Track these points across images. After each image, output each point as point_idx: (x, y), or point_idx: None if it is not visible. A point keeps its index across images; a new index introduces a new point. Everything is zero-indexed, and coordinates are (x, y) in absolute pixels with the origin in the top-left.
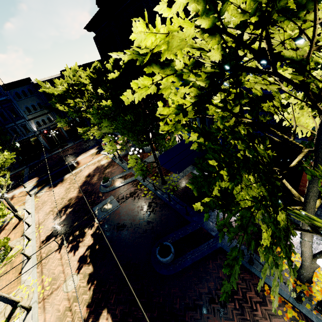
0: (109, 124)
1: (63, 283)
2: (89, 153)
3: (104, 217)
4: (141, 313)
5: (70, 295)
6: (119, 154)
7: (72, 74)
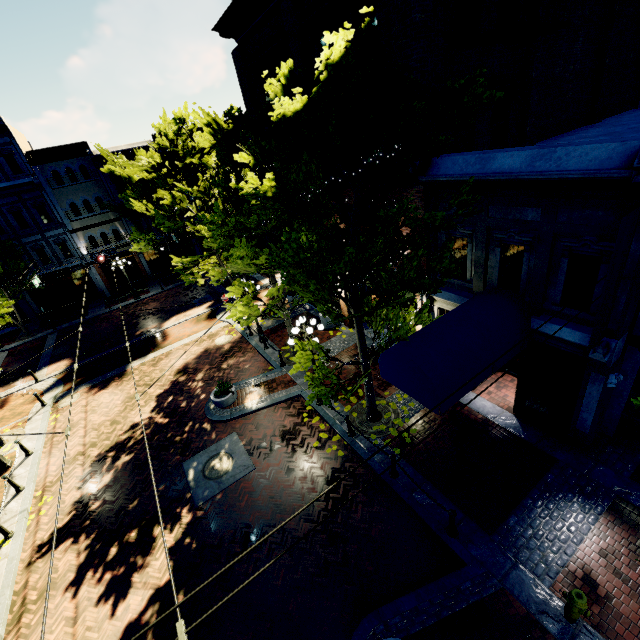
0: (250, 251)
1: None
2: (191, 315)
3: (209, 497)
4: None
5: None
6: (261, 324)
7: (174, 129)
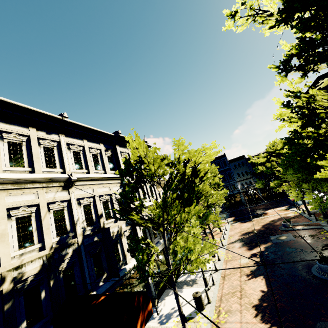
0: (294, 172)
1: (239, 259)
2: (278, 209)
3: (277, 242)
4: (289, 286)
5: (241, 264)
6: (310, 211)
7: (272, 145)
